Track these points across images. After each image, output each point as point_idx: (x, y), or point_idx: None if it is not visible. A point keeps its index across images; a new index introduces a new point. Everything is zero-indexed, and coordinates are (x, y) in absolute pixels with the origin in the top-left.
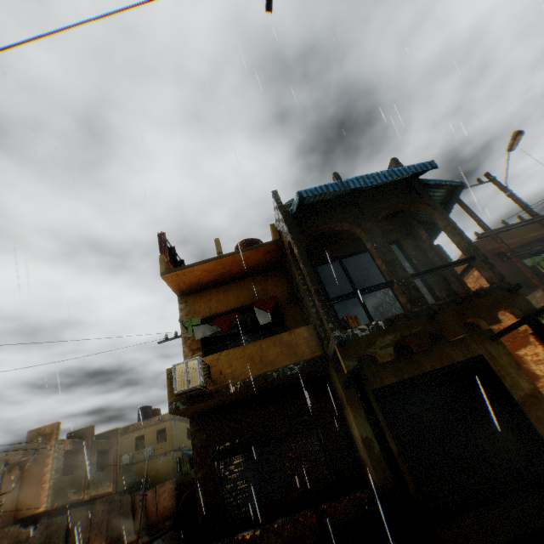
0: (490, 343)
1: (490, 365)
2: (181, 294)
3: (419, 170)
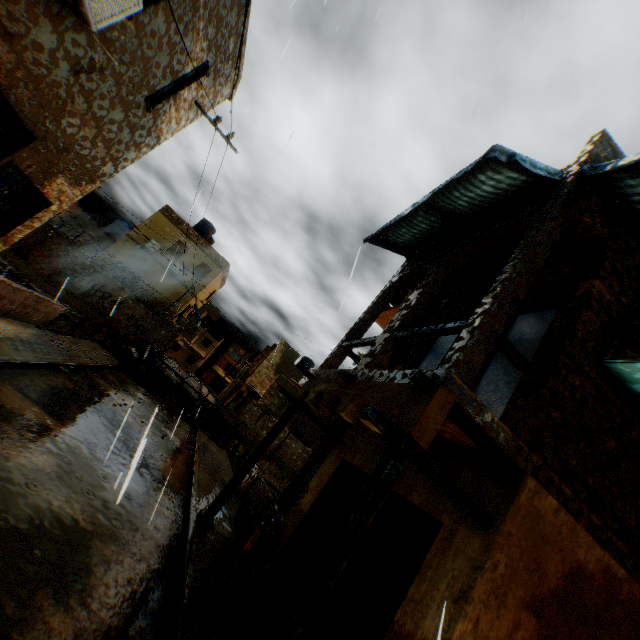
0: (474, 524)
1: (431, 546)
2: None
3: (462, 173)
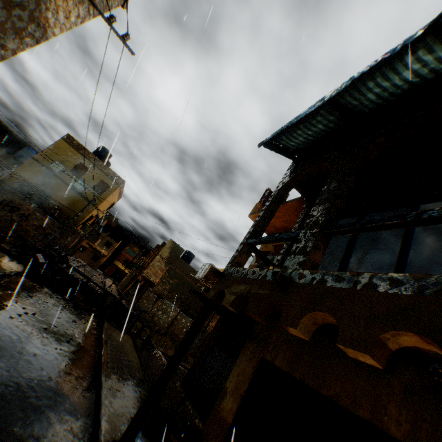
0: None
1: None
2: (268, 234)
3: (397, 49)
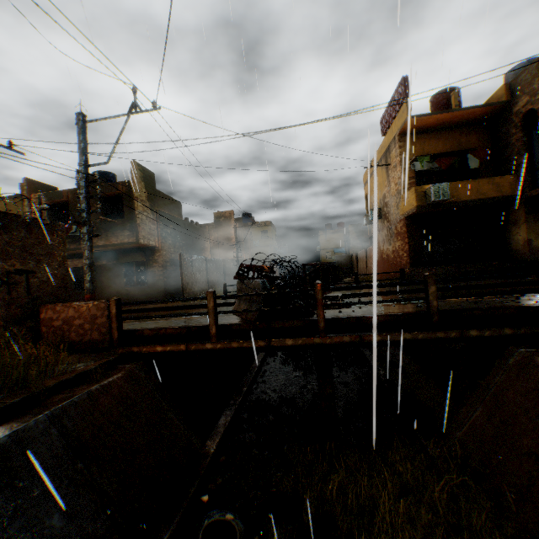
0: None
1: None
2: (401, 134)
3: None
